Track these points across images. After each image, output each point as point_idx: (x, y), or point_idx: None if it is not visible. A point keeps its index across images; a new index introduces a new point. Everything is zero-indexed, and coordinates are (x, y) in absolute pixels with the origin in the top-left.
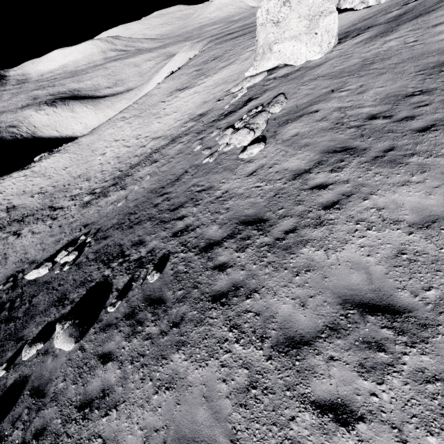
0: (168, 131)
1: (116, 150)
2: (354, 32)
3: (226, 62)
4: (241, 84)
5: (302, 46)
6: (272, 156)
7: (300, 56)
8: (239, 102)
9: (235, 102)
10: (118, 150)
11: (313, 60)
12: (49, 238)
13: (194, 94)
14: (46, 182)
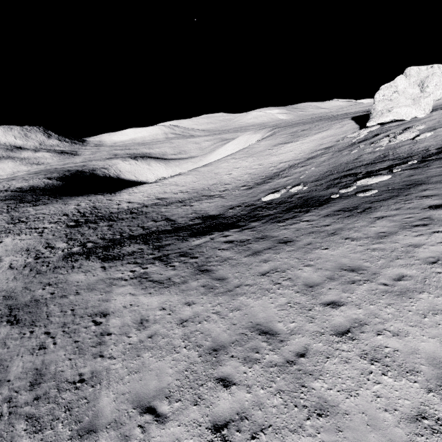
0: (295, 158)
1: (242, 171)
2: (439, 108)
3: (319, 130)
4: (356, 132)
5: (412, 109)
6: None
7: (411, 115)
8: (366, 137)
9: (361, 138)
10: (246, 171)
11: (419, 117)
12: (237, 199)
13: (302, 143)
14: (182, 187)
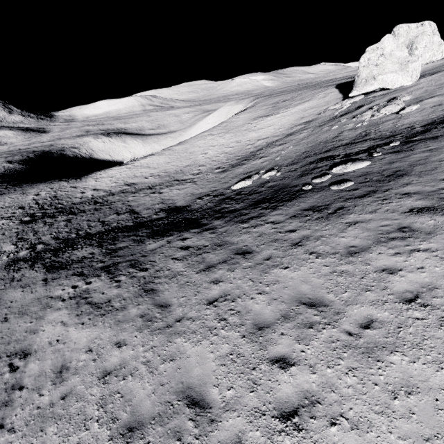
0: (274, 134)
1: (218, 150)
2: (427, 74)
3: (302, 101)
4: (339, 103)
5: (399, 76)
6: (430, 107)
7: (397, 83)
8: (349, 109)
9: (343, 110)
10: (222, 150)
11: (406, 86)
12: (209, 185)
13: (283, 116)
14: (153, 170)
